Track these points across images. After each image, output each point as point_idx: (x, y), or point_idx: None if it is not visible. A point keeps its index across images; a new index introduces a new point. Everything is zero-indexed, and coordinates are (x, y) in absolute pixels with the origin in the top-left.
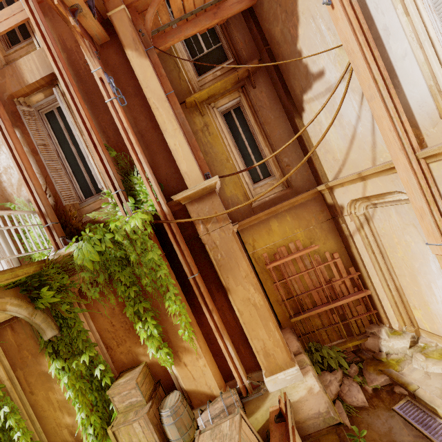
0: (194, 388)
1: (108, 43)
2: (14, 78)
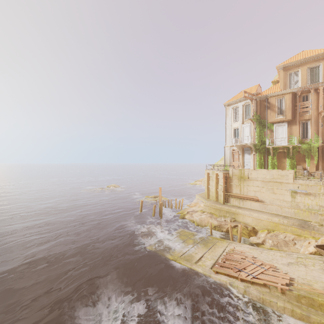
0: (310, 171)
1: (323, 117)
2: (302, 118)
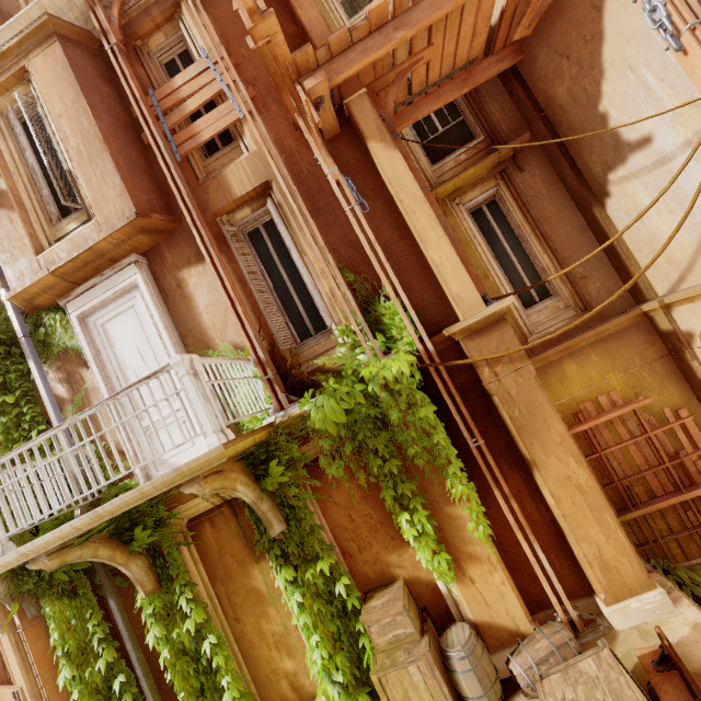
0: (488, 619)
1: (337, 136)
2: (219, 192)
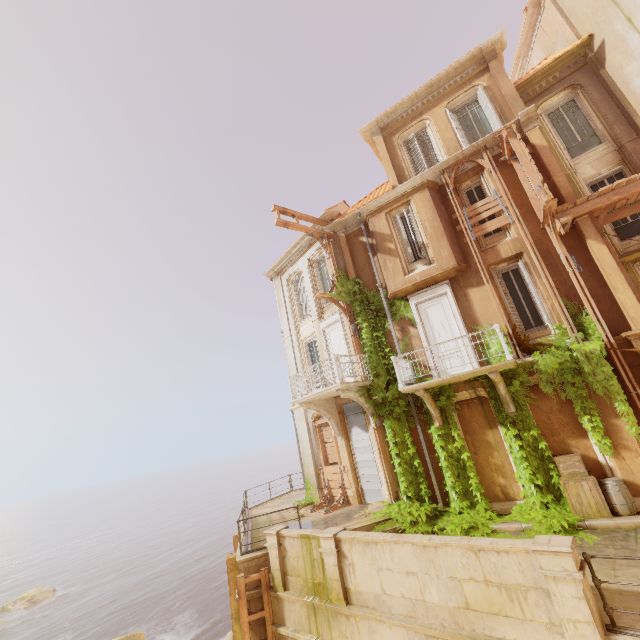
0: (631, 480)
1: (566, 234)
2: (493, 255)
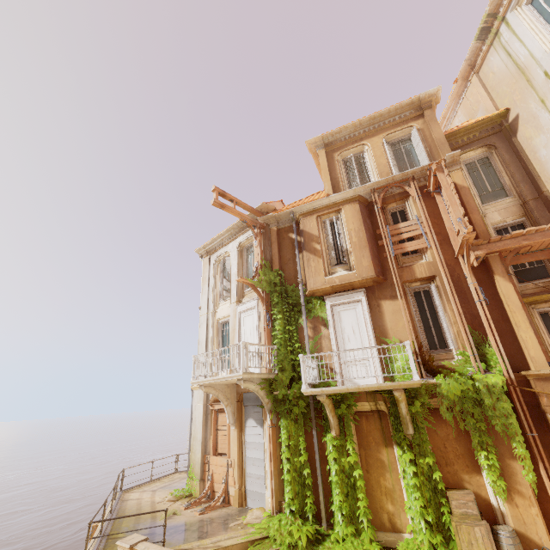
0: (523, 531)
1: (476, 266)
2: (408, 273)
